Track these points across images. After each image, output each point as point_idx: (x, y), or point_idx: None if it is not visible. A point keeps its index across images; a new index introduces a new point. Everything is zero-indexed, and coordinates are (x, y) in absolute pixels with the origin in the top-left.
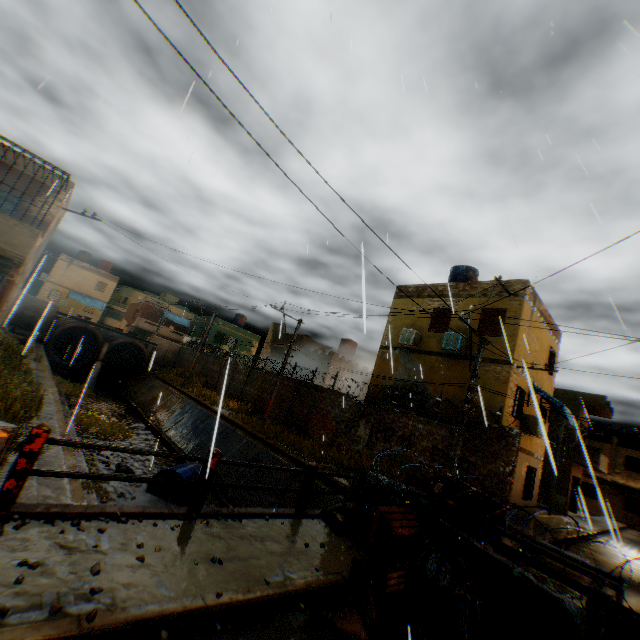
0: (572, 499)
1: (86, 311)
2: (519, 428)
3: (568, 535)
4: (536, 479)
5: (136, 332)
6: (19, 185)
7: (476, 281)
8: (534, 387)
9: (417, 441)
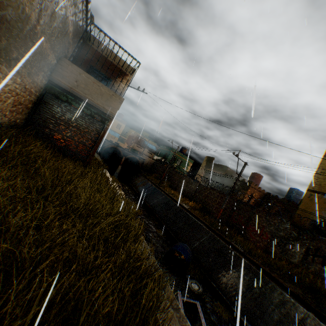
0: None
1: (111, 137)
2: None
3: None
4: None
5: (130, 150)
6: (109, 71)
7: None
8: None
9: None
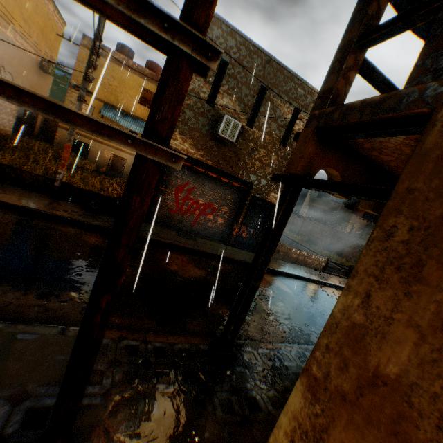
0: None
1: None
2: None
3: None
4: None
5: None
6: None
7: None
8: None
9: None
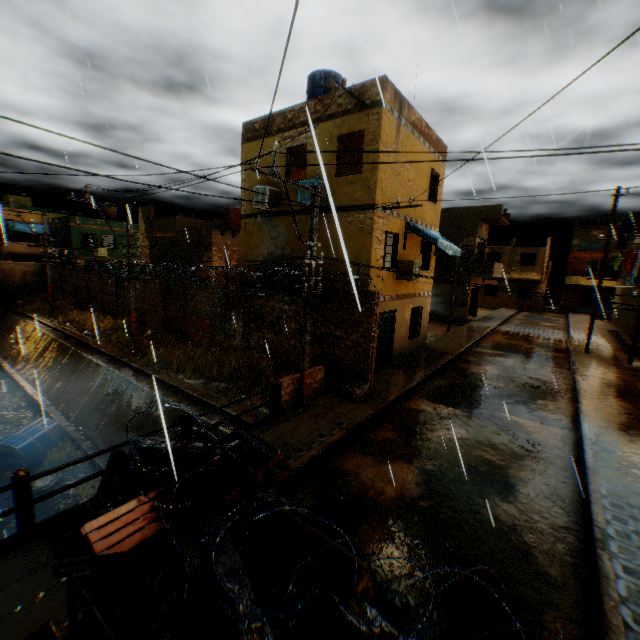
0: (474, 306)
1: None
2: (396, 277)
3: (451, 357)
4: (426, 314)
5: None
6: None
7: (328, 94)
8: (410, 226)
9: (286, 324)
